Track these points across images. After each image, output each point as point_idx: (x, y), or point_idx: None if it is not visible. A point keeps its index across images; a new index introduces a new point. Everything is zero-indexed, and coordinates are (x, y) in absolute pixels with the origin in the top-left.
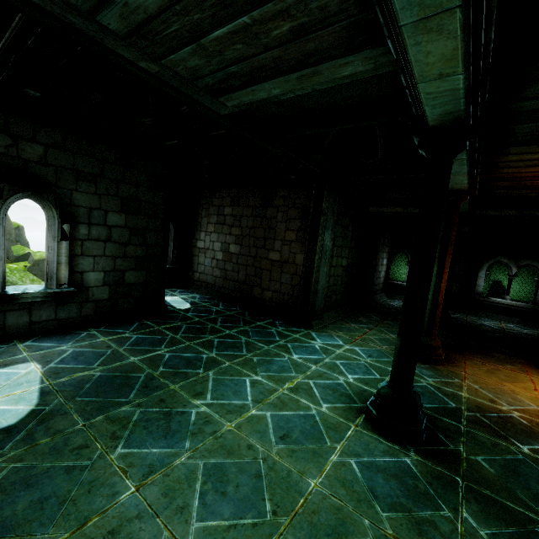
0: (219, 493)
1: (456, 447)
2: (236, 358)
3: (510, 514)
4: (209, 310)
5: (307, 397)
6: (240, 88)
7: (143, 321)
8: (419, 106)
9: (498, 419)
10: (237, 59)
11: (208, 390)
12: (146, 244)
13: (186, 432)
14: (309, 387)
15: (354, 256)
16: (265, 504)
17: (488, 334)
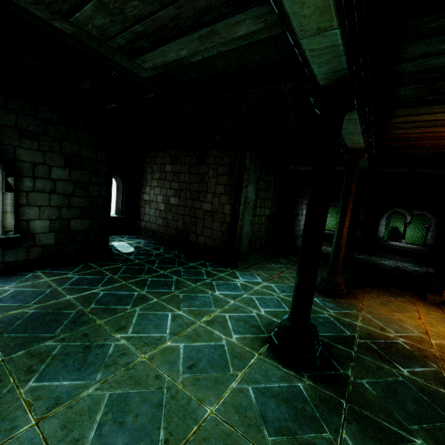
0: (117, 423)
1: (345, 372)
2: (164, 295)
3: (385, 433)
4: (150, 253)
5: (221, 328)
6: (150, 49)
7: (88, 263)
8: (310, 66)
9: (385, 345)
10: (138, 17)
11: (131, 324)
12: (89, 196)
13: (100, 364)
14: (224, 320)
15: (276, 207)
16: (159, 433)
17: (385, 272)
